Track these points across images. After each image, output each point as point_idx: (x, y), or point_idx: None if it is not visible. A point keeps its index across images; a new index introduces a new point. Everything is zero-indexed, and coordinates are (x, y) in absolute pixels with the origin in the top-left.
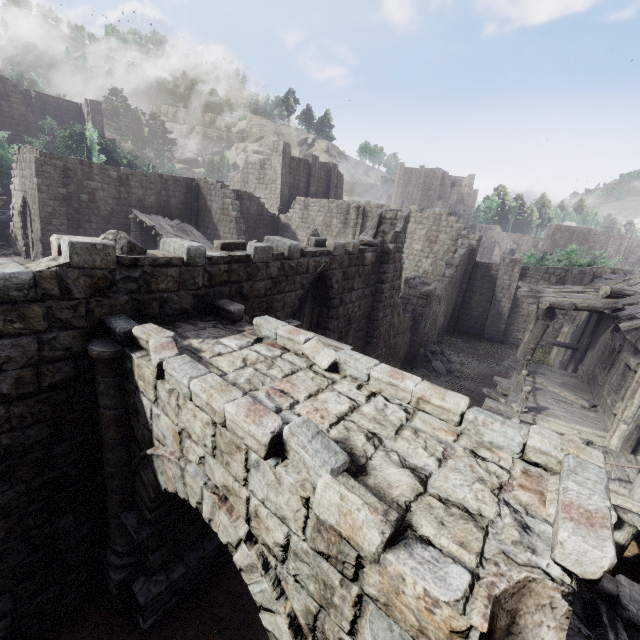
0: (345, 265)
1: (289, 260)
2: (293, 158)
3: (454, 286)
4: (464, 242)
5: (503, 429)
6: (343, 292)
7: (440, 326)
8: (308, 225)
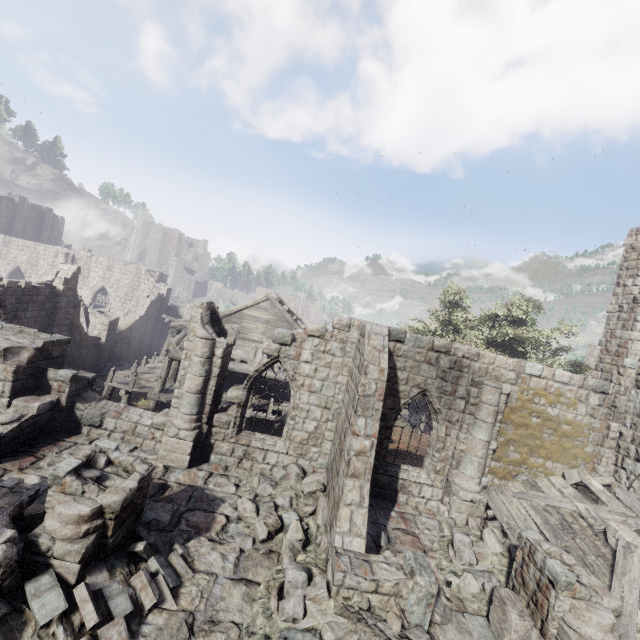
0: (19, 294)
1: None
2: None
3: (148, 321)
4: (156, 291)
5: (45, 334)
6: (18, 311)
7: (136, 350)
8: (8, 261)
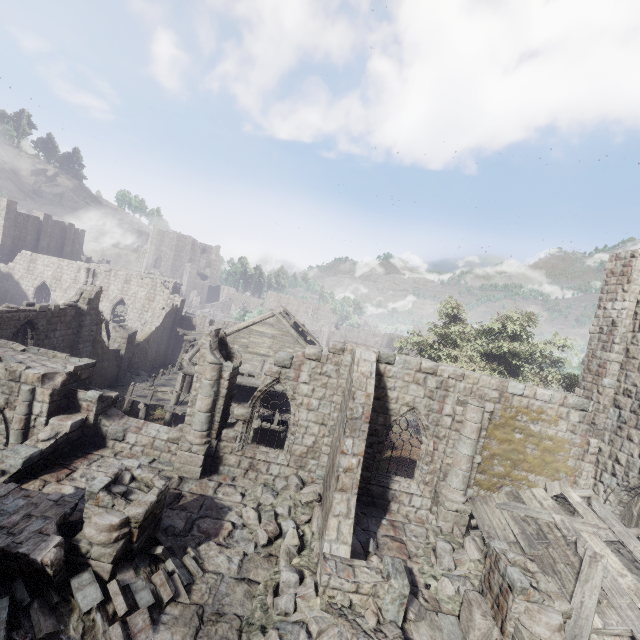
0: (49, 316)
1: (7, 314)
2: (20, 213)
3: (164, 332)
4: (171, 303)
5: (75, 358)
6: (48, 331)
7: (153, 360)
8: (35, 277)
